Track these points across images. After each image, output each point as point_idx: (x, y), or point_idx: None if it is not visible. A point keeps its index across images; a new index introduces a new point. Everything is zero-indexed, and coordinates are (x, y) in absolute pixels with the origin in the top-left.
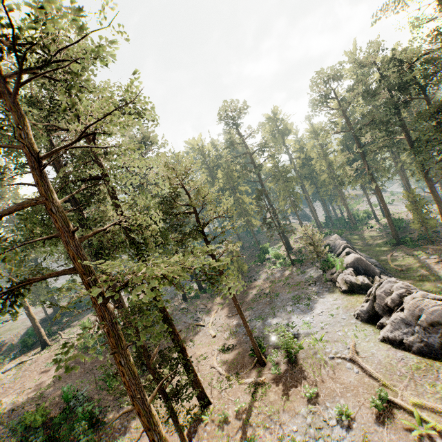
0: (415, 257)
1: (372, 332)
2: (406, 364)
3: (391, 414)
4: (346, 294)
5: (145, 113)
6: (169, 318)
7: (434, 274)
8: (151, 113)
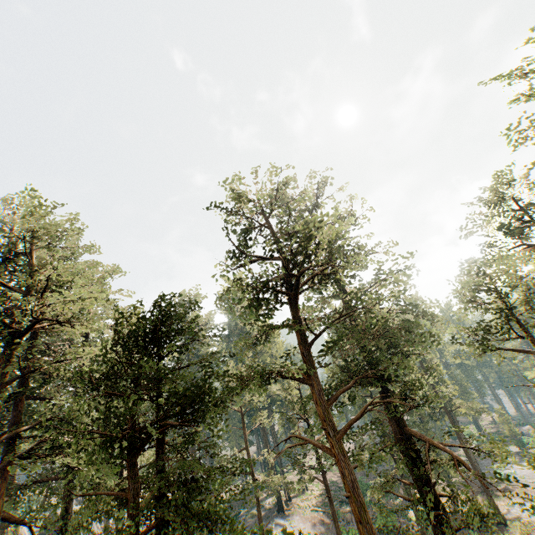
0: None
1: None
2: None
3: None
4: None
5: None
6: None
7: None
8: None
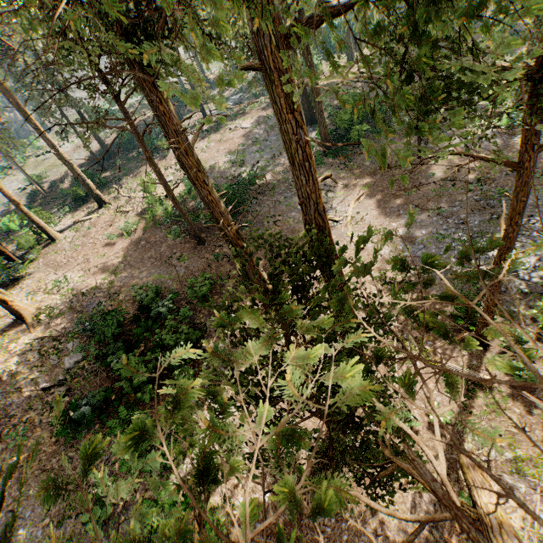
0: None
1: None
2: None
3: None
4: None
5: None
6: None
7: None
8: None
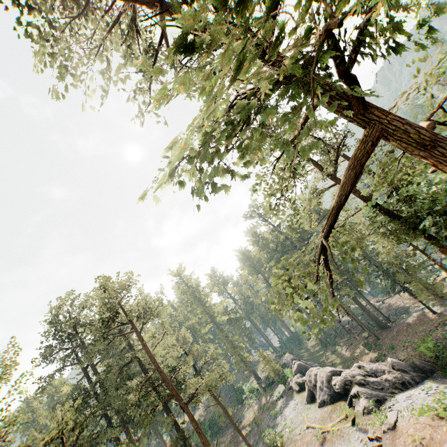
0: (337, 352)
1: (314, 406)
2: (328, 411)
3: (325, 437)
4: (300, 393)
5: (158, 313)
6: None
7: (346, 359)
8: (163, 313)
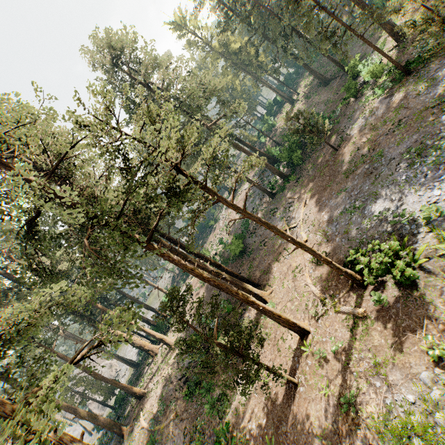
0: None
1: None
2: None
3: None
4: None
5: None
6: (218, 284)
7: None
8: None
